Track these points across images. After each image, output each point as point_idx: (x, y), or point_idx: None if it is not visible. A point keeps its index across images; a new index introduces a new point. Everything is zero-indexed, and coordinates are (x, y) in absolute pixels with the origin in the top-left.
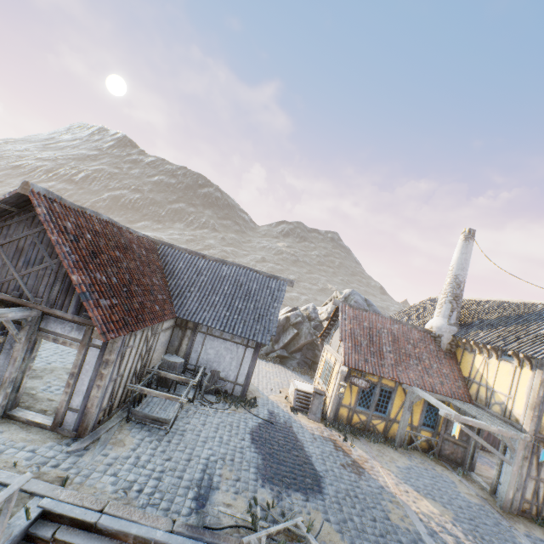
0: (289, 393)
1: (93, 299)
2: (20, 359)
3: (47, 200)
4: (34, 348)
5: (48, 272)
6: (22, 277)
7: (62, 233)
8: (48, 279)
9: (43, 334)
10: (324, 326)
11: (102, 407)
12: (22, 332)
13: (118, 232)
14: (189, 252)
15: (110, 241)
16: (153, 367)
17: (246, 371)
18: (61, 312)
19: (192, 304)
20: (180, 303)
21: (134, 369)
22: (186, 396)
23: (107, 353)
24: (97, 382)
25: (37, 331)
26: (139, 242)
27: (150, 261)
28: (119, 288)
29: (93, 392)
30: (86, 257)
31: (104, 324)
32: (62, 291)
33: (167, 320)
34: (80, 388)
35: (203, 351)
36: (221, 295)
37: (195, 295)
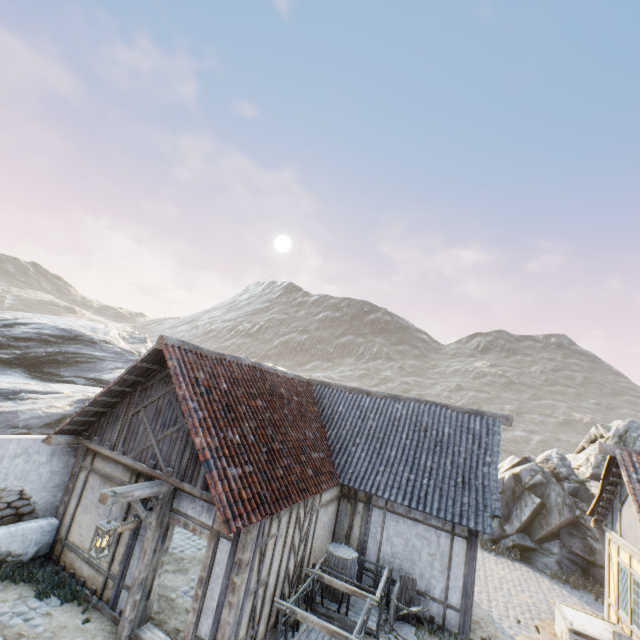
0: (557, 635)
1: (218, 468)
2: (151, 552)
3: (181, 351)
4: (166, 536)
5: (181, 434)
6: (158, 442)
7: (192, 386)
8: (180, 443)
9: (175, 516)
10: (591, 491)
11: (238, 639)
12: (153, 514)
13: (262, 376)
14: (350, 390)
15: (252, 388)
16: (313, 565)
17: (459, 581)
18: (190, 486)
19: (359, 463)
20: (343, 463)
21: (285, 570)
22: (361, 629)
23: (239, 548)
24: (228, 597)
25: (170, 512)
26: (289, 385)
27: (303, 407)
28: (256, 448)
29: (223, 613)
30: (216, 411)
31: (229, 505)
32: (192, 457)
33: (327, 489)
34: (209, 603)
35: (384, 539)
36: (398, 447)
37: (361, 449)
